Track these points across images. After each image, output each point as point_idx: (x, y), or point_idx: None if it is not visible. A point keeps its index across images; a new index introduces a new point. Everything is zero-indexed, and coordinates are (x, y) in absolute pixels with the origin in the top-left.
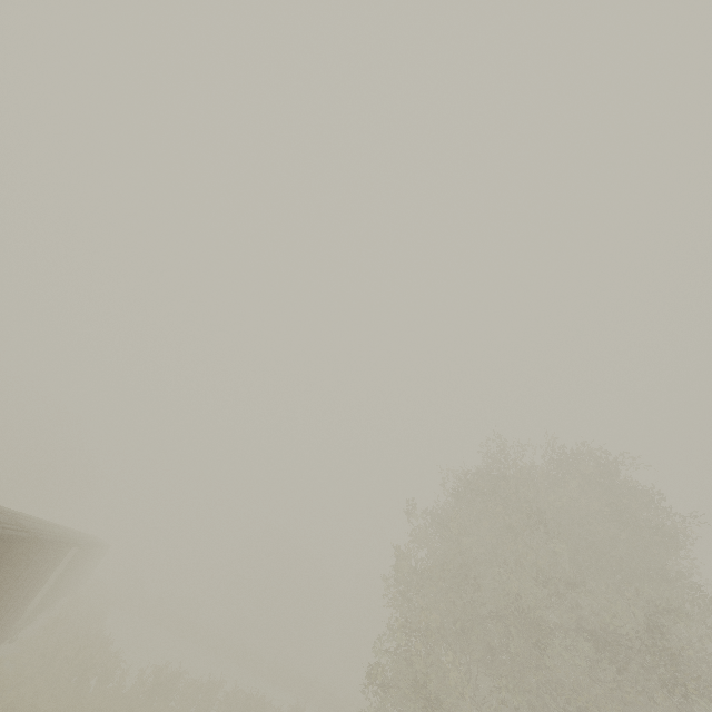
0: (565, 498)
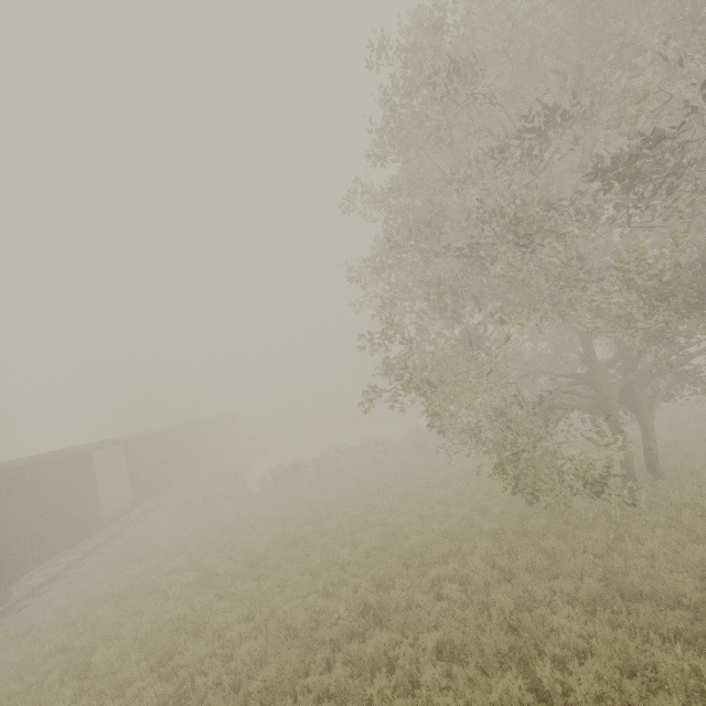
0: None
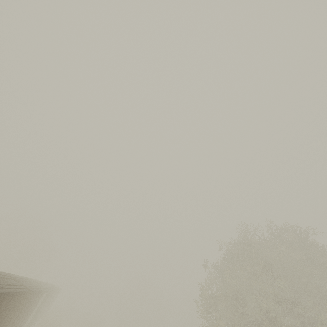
0: (283, 253)
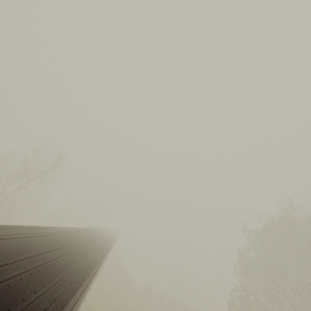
0: None
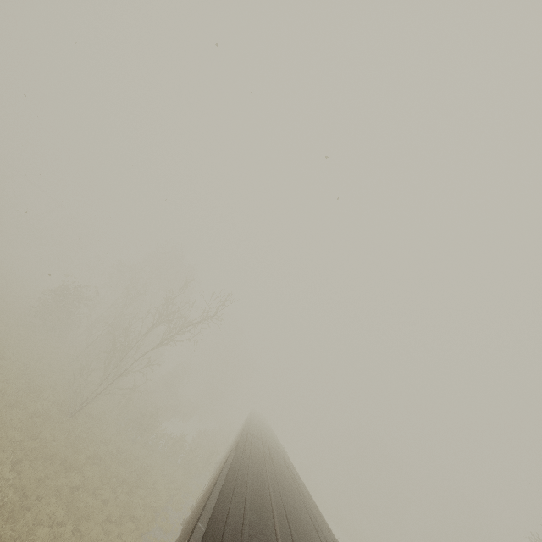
0: None
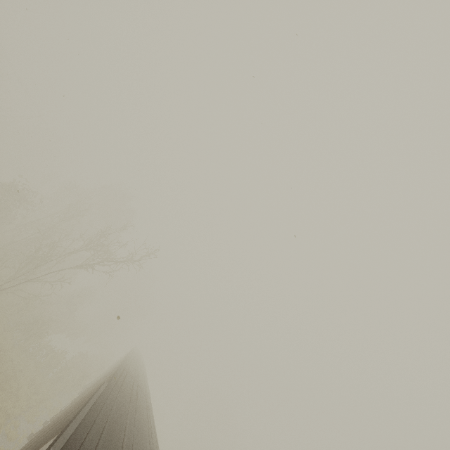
0: None
